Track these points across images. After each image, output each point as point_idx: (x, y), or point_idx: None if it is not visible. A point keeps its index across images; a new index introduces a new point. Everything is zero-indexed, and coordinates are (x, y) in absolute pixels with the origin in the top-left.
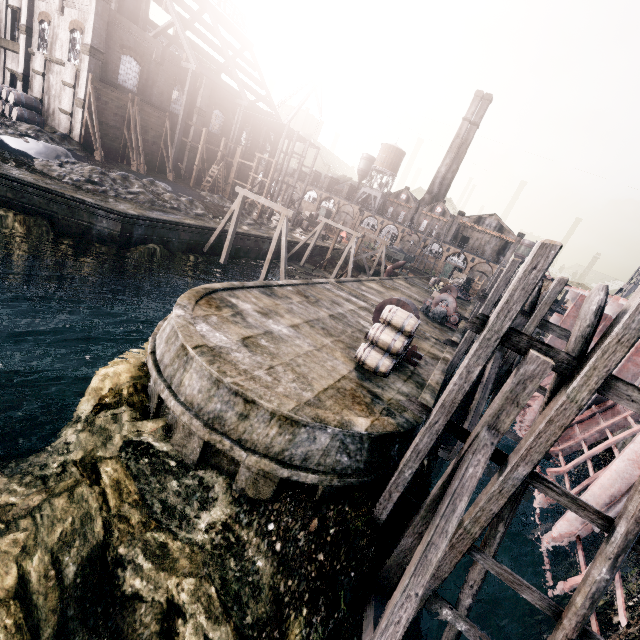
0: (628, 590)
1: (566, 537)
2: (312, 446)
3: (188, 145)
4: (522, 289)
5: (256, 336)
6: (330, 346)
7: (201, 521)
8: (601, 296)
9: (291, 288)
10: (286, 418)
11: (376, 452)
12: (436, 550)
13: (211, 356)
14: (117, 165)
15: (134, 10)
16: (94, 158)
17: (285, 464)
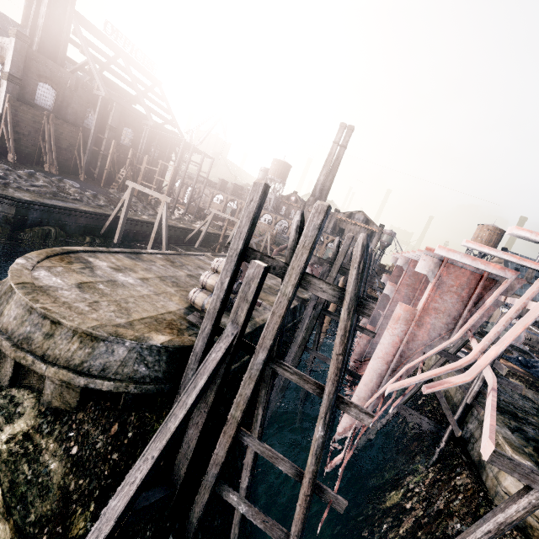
0: (417, 479)
1: (348, 430)
2: (110, 358)
3: (101, 154)
4: (247, 216)
5: (96, 282)
6: (172, 293)
7: (3, 433)
8: (298, 218)
9: (161, 256)
10: (87, 335)
11: (176, 364)
12: (175, 419)
13: (31, 290)
14: (30, 166)
15: (53, 51)
16: (7, 160)
17: (83, 374)
